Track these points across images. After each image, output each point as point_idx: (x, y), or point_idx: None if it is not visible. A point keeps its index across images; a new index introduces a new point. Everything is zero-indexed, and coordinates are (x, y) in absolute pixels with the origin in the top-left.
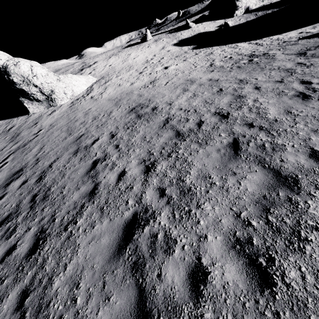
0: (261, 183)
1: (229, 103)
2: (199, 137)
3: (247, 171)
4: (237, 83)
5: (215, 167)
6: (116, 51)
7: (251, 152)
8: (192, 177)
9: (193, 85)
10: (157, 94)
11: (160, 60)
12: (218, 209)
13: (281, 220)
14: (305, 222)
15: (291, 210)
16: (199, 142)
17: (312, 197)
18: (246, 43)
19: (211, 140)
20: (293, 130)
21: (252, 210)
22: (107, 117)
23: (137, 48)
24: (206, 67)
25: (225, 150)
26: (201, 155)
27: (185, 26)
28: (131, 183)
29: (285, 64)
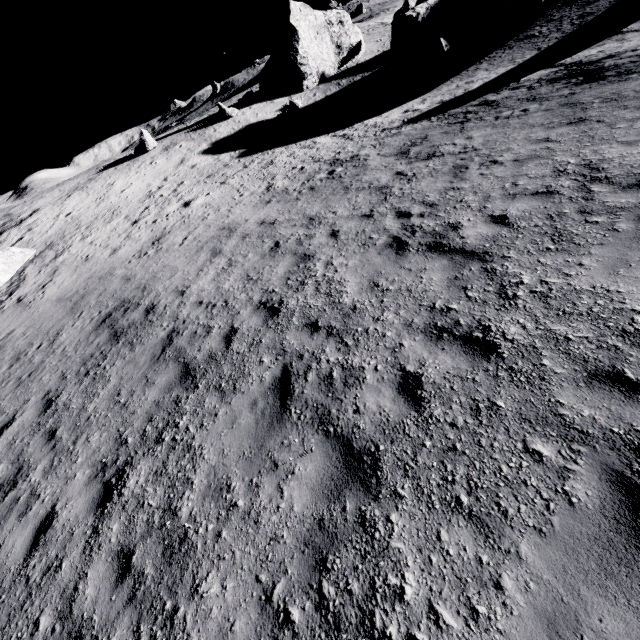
0: (319, 483)
1: (286, 276)
2: (223, 373)
3: (298, 453)
4: (305, 227)
5: (241, 455)
6: (85, 178)
7: (309, 398)
8: (195, 497)
9: (230, 240)
10: (161, 270)
11: (177, 187)
12: (233, 588)
13: (345, 588)
14: (384, 581)
15: (363, 549)
16: (221, 389)
17: (398, 502)
18: (330, 135)
19: (244, 377)
20: (378, 328)
21: (296, 570)
22: (48, 349)
23: (129, 169)
24: (259, 193)
25: (265, 401)
26: (221, 424)
27: (221, 114)
28: (61, 552)
29: (380, 177)
